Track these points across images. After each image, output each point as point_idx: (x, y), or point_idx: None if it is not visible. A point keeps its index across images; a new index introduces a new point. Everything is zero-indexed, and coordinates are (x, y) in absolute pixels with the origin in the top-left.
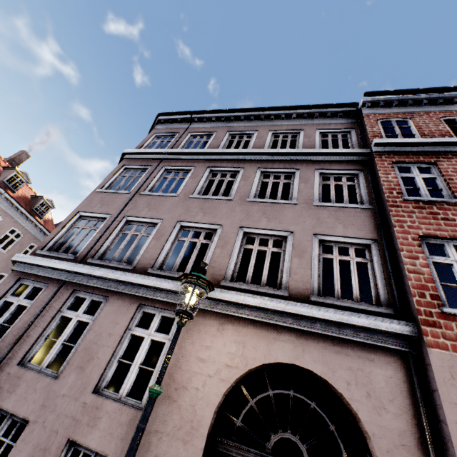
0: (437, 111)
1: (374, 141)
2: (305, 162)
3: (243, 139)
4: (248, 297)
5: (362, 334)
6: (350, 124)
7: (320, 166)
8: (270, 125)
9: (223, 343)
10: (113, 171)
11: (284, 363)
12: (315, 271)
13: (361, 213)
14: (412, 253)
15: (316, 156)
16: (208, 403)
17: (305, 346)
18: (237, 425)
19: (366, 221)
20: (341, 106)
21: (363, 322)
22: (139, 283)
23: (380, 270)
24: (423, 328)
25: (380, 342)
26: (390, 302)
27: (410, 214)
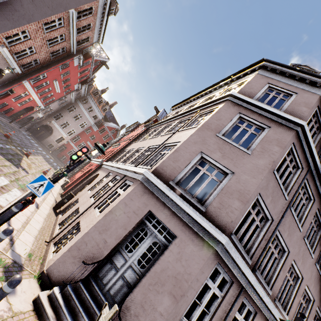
0: None
1: None
2: None
3: None
4: None
5: None
6: None
7: None
8: None
9: None
10: (287, 146)
11: None
12: None
13: None
14: None
15: None
16: None
17: None
18: None
19: None
20: None
21: None
22: (276, 318)
23: None
24: None
25: None
26: None
27: None
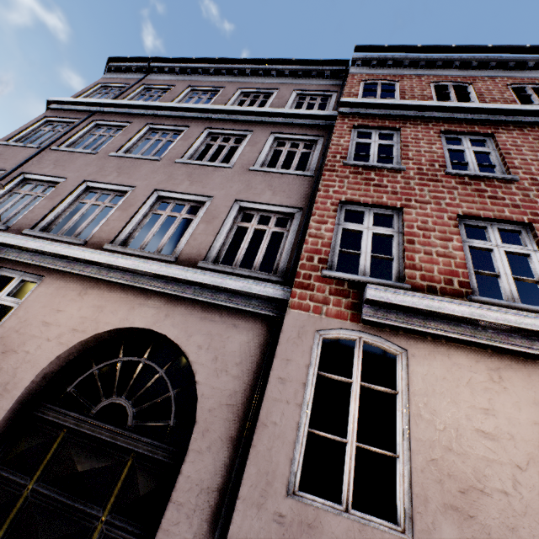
0: (431, 76)
1: (340, 100)
2: (263, 124)
3: (206, 97)
4: (121, 258)
5: (235, 299)
6: (335, 87)
7: (278, 130)
8: (242, 82)
9: (79, 308)
10: (28, 123)
11: (142, 329)
12: (220, 239)
13: (299, 180)
14: (323, 217)
15: (277, 117)
16: (34, 366)
17: (171, 312)
18: (68, 391)
19: (300, 189)
20: (329, 63)
21: (236, 285)
22: (0, 242)
23: (293, 239)
24: (294, 290)
25: (251, 307)
26: (285, 270)
27: (342, 179)
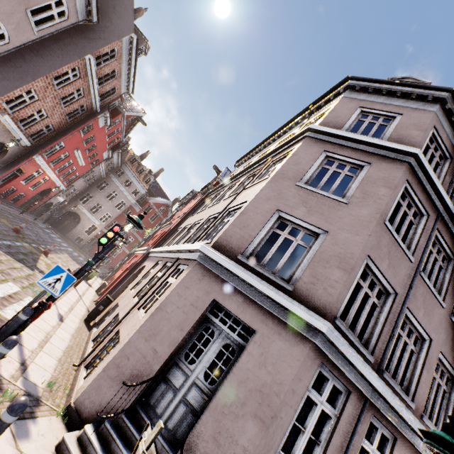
0: None
1: None
2: None
3: None
4: None
5: None
6: None
7: None
8: None
9: None
10: (398, 185)
11: None
12: None
13: None
14: None
15: None
16: None
17: None
18: None
19: None
20: None
21: None
22: None
23: None
24: None
25: None
26: None
27: None
